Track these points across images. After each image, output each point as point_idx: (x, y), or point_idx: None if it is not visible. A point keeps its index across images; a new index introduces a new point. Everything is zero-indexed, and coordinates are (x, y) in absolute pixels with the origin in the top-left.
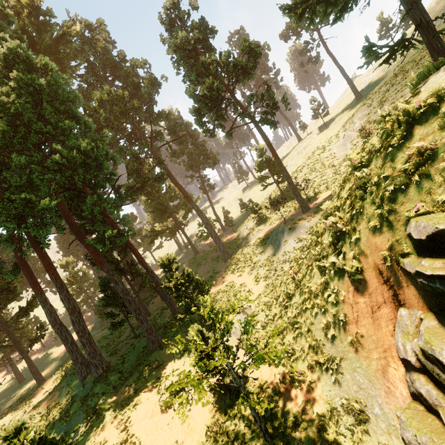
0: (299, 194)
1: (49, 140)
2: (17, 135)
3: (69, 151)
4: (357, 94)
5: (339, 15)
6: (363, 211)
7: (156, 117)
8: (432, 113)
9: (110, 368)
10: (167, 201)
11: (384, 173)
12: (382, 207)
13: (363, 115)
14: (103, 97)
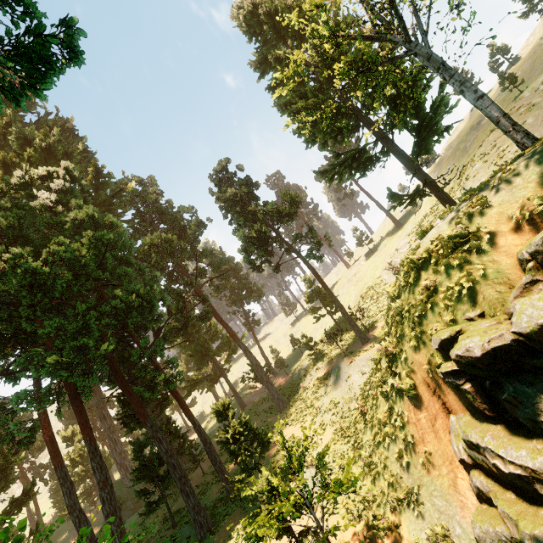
0: (355, 324)
1: (103, 285)
2: (78, 284)
3: (127, 296)
4: (396, 222)
5: (363, 174)
6: (404, 333)
7: (200, 255)
8: (428, 262)
9: None
10: (209, 342)
11: (410, 302)
12: (415, 329)
13: (405, 243)
14: (153, 242)
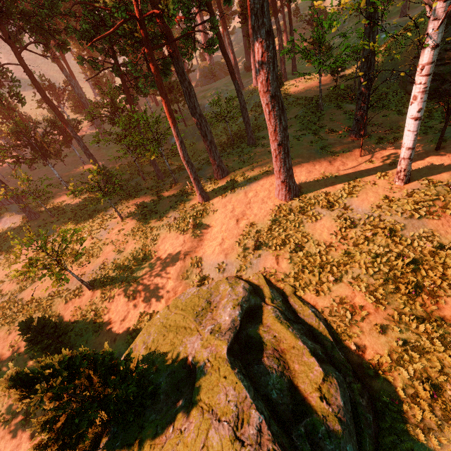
0: None
1: None
2: None
3: None
4: None
5: None
6: None
7: None
8: None
9: None
10: None
11: None
12: None
13: None
14: None
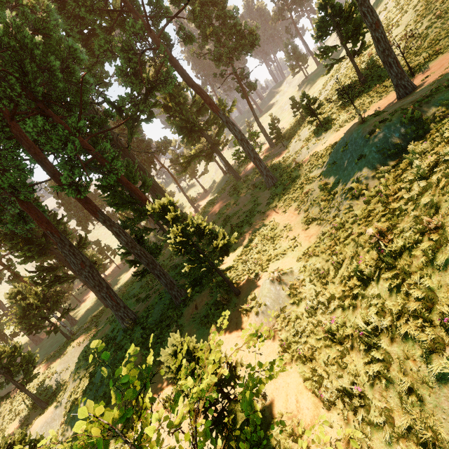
0: (395, 60)
1: None
2: None
3: None
4: None
5: None
6: None
7: None
8: None
9: (137, 319)
10: (193, 116)
11: None
12: None
13: None
14: None
